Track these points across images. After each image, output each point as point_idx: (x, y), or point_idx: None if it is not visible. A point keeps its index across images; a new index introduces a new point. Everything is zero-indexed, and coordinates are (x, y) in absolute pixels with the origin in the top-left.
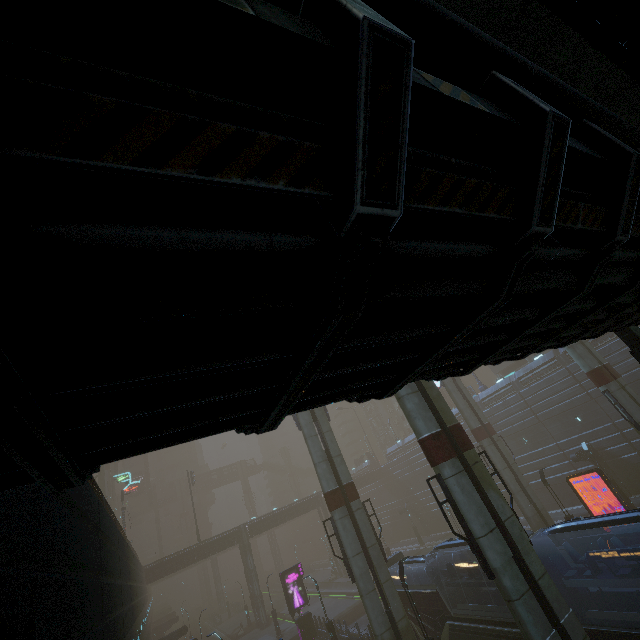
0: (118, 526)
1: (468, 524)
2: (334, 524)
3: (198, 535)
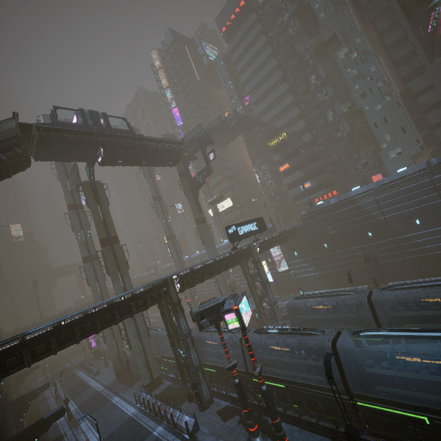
0: None
1: (128, 335)
2: None
3: (41, 314)
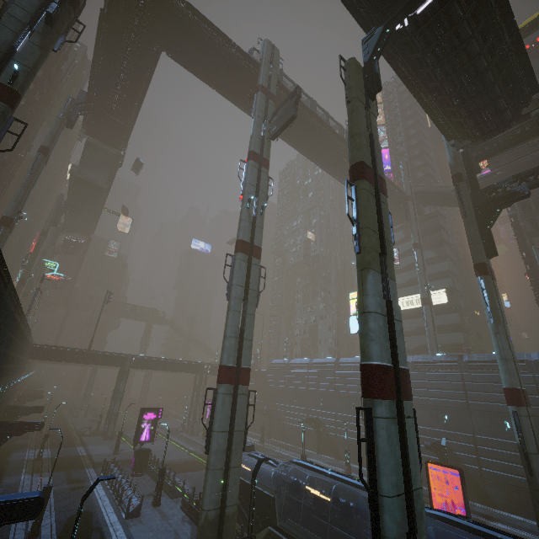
0: (13, 290)
1: (377, 475)
2: (215, 395)
3: (91, 344)
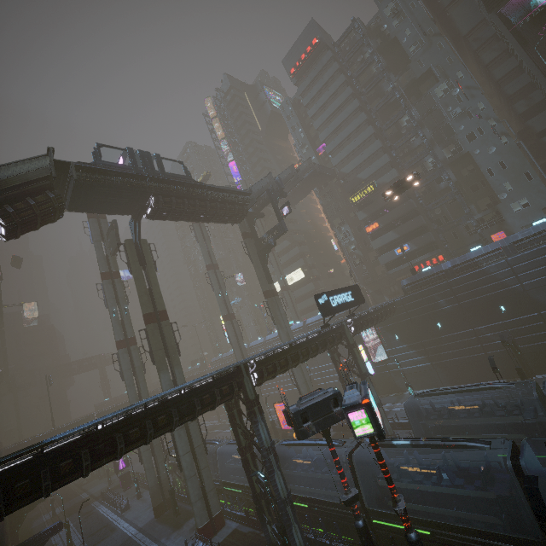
0: None
1: (178, 450)
2: None
3: (53, 422)
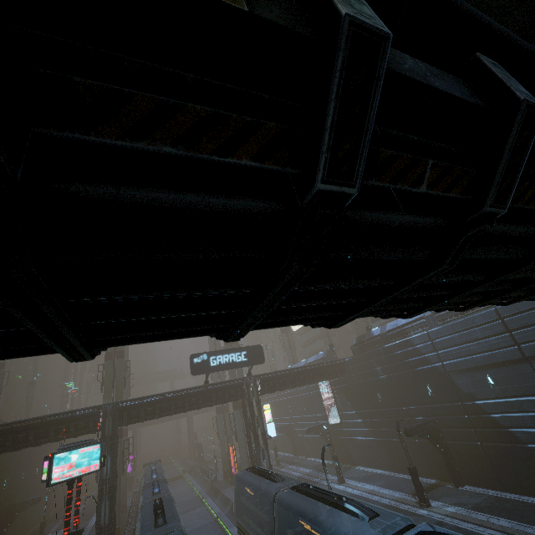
0: None
1: None
2: None
3: None
